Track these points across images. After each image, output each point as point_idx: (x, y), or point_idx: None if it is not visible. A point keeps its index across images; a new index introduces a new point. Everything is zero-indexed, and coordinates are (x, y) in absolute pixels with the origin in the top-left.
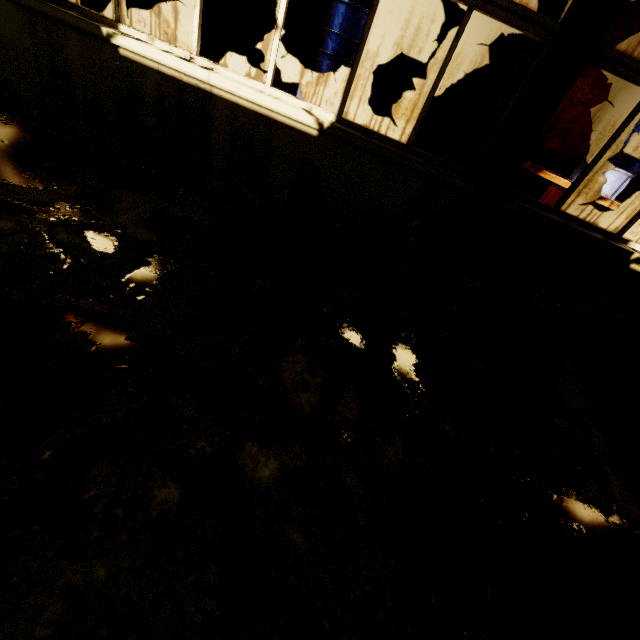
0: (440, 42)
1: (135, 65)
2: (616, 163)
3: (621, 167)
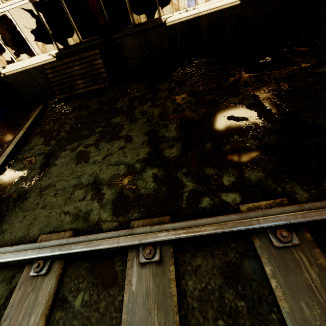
0: None
1: (172, 26)
2: None
3: None
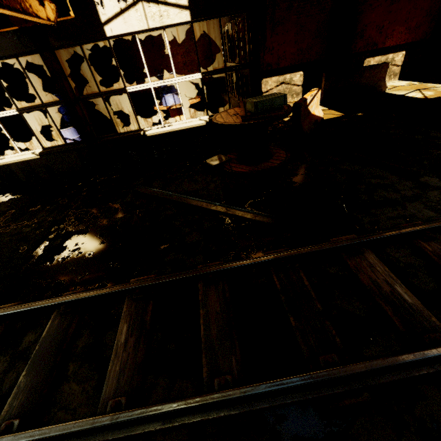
0: (105, 79)
1: None
2: (164, 93)
3: (167, 94)
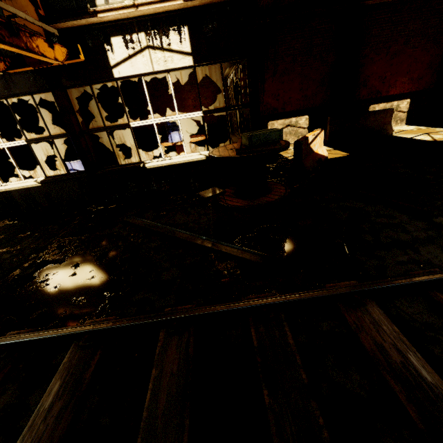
0: (120, 119)
1: None
2: (171, 131)
3: (173, 131)
